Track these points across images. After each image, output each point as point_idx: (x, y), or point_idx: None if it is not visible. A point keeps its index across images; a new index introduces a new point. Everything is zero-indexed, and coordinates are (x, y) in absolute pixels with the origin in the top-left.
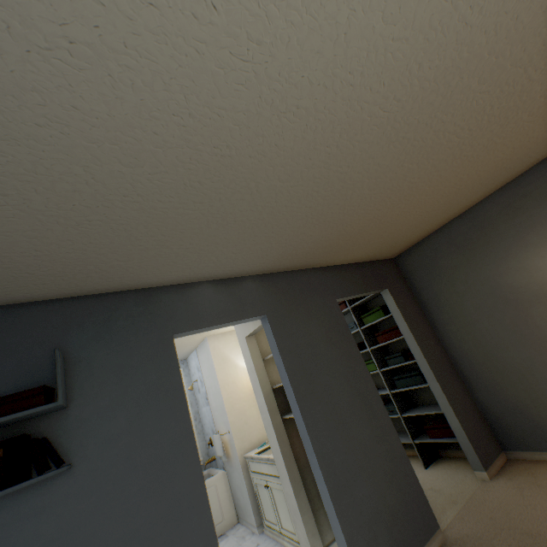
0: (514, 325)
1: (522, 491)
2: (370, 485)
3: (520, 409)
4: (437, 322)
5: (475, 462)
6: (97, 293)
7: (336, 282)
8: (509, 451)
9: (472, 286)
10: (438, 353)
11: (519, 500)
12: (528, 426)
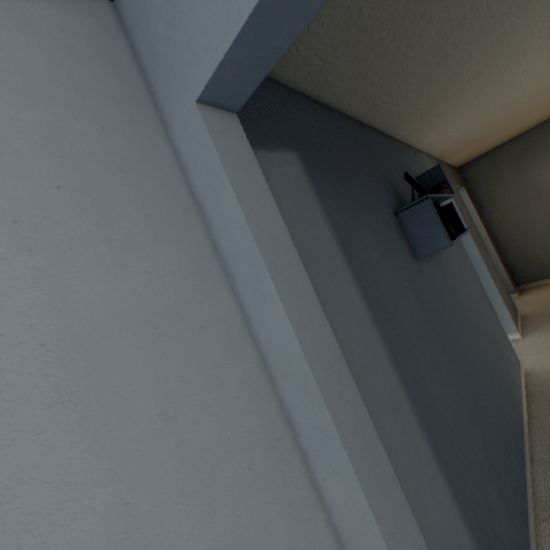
0: (542, 207)
1: (543, 294)
2: (499, 285)
3: (533, 259)
4: (485, 213)
5: (510, 290)
6: (403, 142)
7: (451, 174)
8: (520, 286)
9: (519, 185)
10: (487, 232)
11: (545, 296)
12: (536, 267)
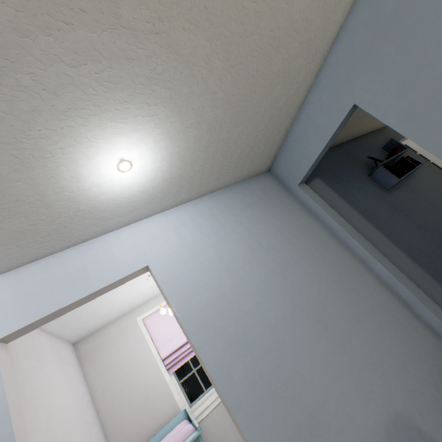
0: None
1: None
2: None
3: None
4: None
5: None
6: (368, 132)
7: None
8: None
9: None
10: None
11: None
12: None
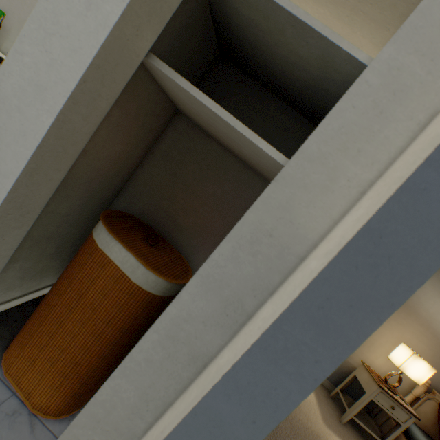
0: None
1: None
2: None
3: None
4: None
5: None
6: None
7: None
8: None
9: None
10: None
11: None
12: None
